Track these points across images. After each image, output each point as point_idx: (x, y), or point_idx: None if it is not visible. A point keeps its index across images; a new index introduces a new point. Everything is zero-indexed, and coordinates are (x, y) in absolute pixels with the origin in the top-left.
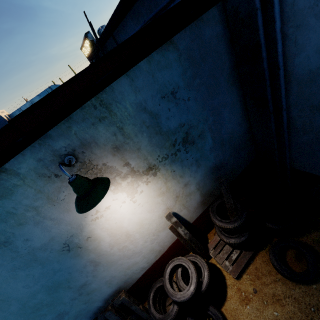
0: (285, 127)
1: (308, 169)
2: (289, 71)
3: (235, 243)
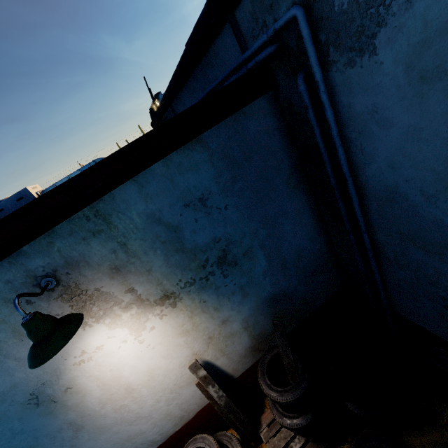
0: (370, 255)
1: (416, 320)
2: (363, 183)
3: (291, 428)
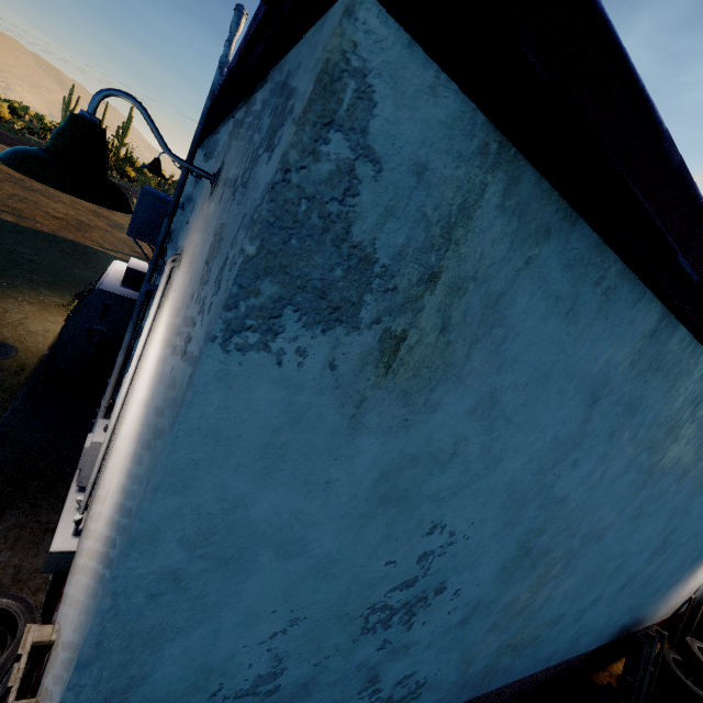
0: None
1: None
2: None
3: None
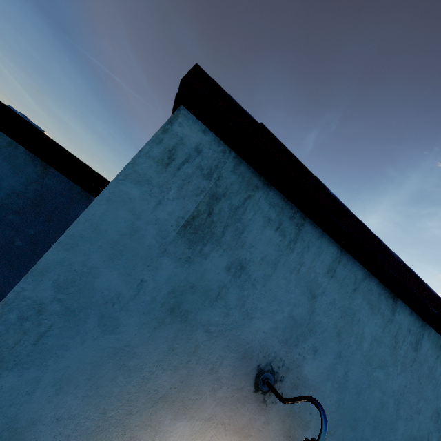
0: None
1: None
2: None
3: None
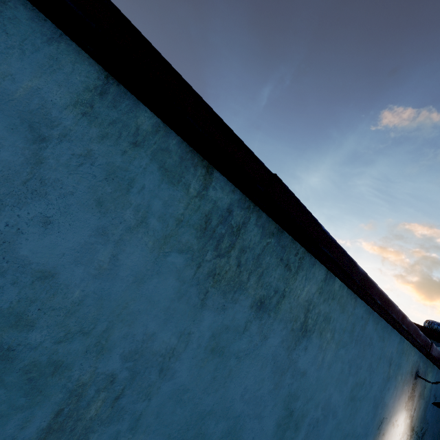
0: None
1: None
2: None
3: None
